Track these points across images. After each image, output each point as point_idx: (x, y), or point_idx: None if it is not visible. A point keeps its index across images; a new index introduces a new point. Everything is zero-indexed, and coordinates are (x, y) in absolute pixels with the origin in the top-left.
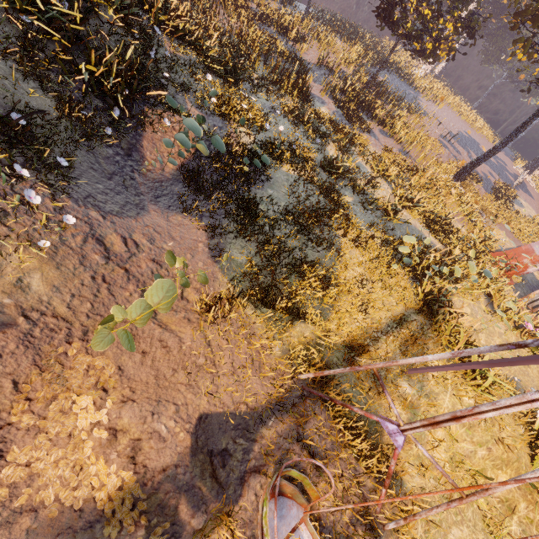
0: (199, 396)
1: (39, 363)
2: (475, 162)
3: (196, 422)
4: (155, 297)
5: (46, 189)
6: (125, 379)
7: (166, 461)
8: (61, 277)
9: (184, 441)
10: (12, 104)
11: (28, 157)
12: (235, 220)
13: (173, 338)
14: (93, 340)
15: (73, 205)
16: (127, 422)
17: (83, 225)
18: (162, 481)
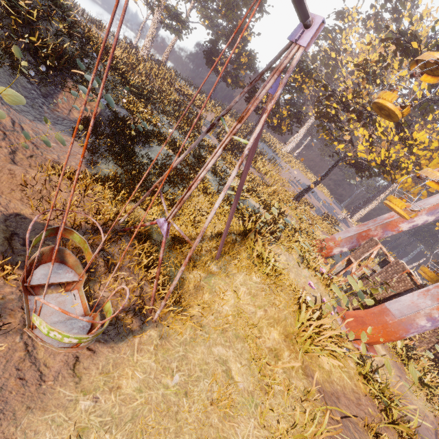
0: (25, 206)
1: None
2: (305, 190)
3: (13, 213)
4: (4, 91)
5: None
6: None
7: None
8: None
9: None
10: None
11: None
12: (113, 153)
13: (21, 170)
14: None
15: None
16: None
17: None
18: None
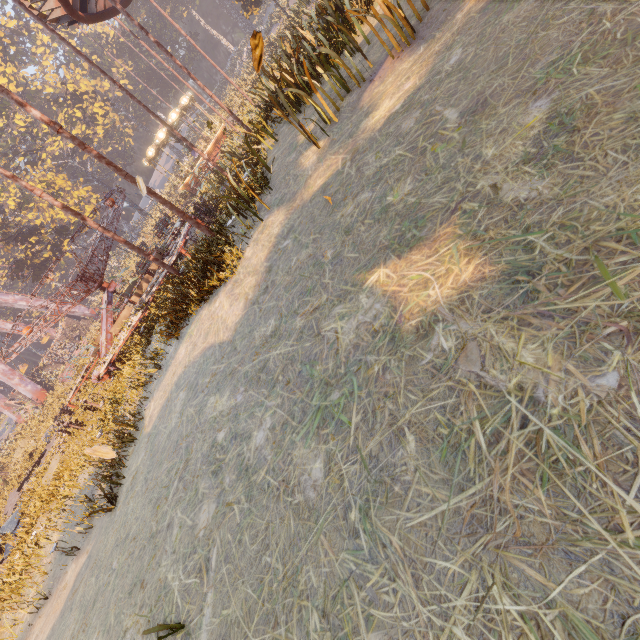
0: None
1: None
2: None
3: None
4: None
5: None
6: None
7: None
8: None
9: None
10: None
11: None
12: None
13: None
14: None
15: None
16: None
17: None
18: None
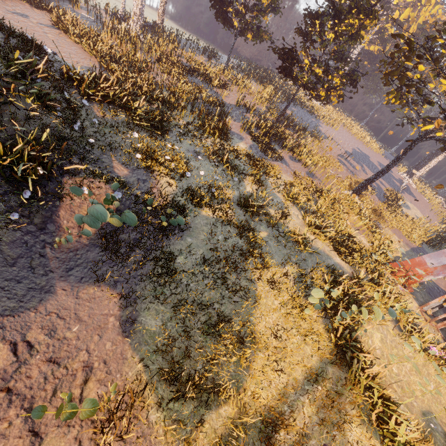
0: None
1: None
2: (368, 181)
3: None
4: None
5: None
6: None
7: None
8: None
9: None
10: None
11: None
12: (150, 282)
13: None
14: None
15: None
16: None
17: None
18: None
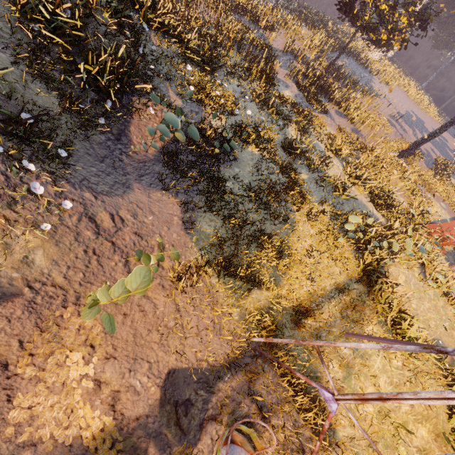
0: (168, 353)
1: (40, 325)
2: (419, 142)
3: (165, 377)
4: (133, 283)
5: (49, 176)
6: (109, 336)
7: (139, 412)
8: (59, 252)
9: (155, 394)
10: (22, 104)
11: (34, 151)
12: (205, 196)
13: (149, 304)
14: (83, 312)
15: (71, 189)
16: (109, 376)
17: (79, 206)
18: (136, 428)
